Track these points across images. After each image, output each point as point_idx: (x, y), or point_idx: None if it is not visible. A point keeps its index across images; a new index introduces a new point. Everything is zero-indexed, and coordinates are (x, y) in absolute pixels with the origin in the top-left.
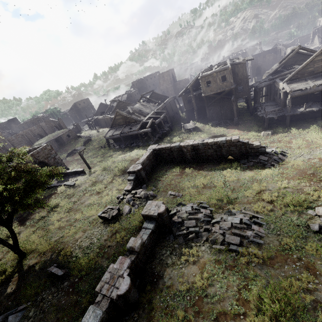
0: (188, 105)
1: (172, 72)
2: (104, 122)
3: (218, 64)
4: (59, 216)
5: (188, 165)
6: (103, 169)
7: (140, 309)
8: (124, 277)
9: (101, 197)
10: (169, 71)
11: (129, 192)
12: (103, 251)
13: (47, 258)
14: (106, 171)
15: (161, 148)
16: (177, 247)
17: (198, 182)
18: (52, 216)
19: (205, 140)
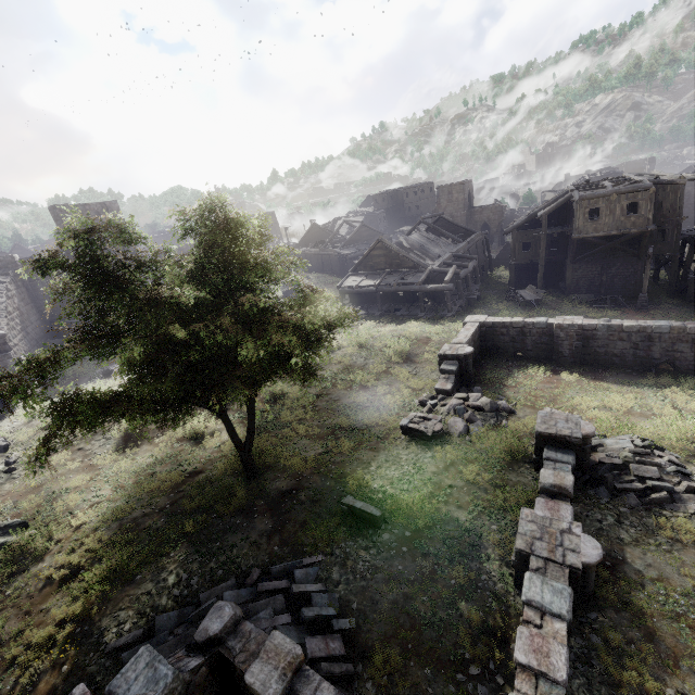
0: (523, 255)
1: (469, 187)
2: (319, 261)
3: (603, 180)
4: (295, 415)
5: (562, 368)
6: (359, 346)
7: (605, 609)
8: (578, 535)
9: (375, 397)
10: (466, 183)
11: (446, 395)
12: (443, 493)
13: (315, 484)
14: (367, 351)
15: (500, 323)
16: (628, 513)
17: (610, 400)
18: (281, 413)
19: (614, 321)
